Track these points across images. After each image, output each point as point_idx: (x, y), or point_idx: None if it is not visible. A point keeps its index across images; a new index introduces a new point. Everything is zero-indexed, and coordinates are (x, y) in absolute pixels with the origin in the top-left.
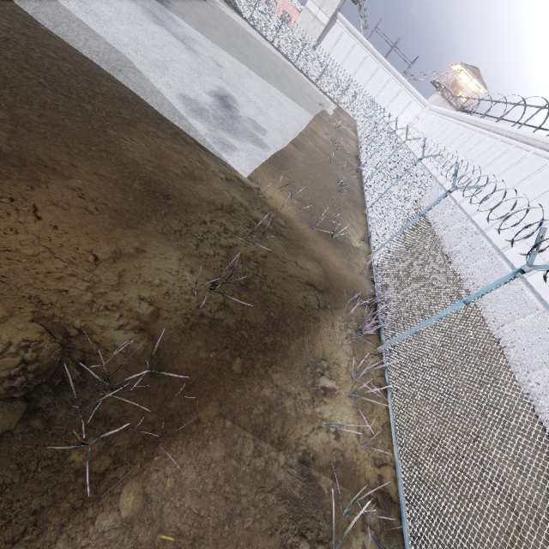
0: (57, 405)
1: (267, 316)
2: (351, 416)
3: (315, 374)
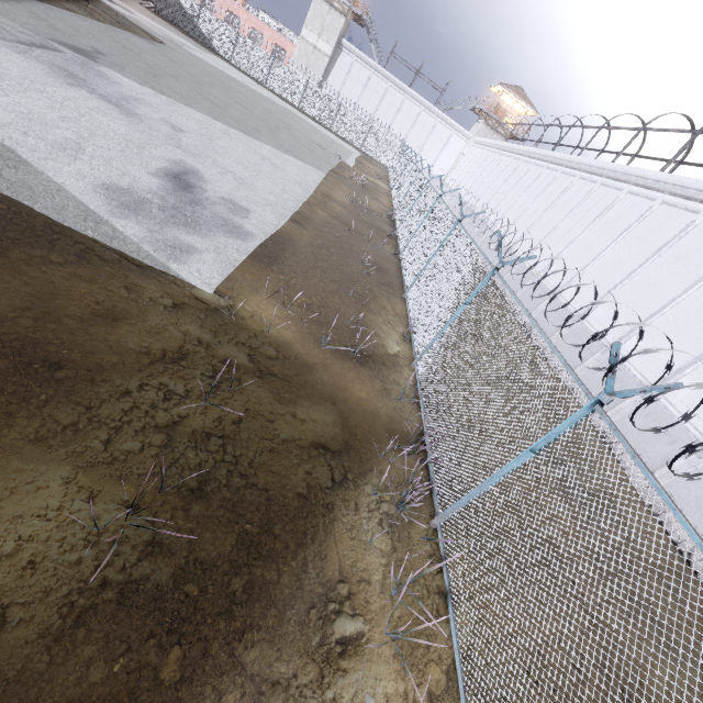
0: None
1: (238, 536)
2: (391, 678)
3: (325, 618)
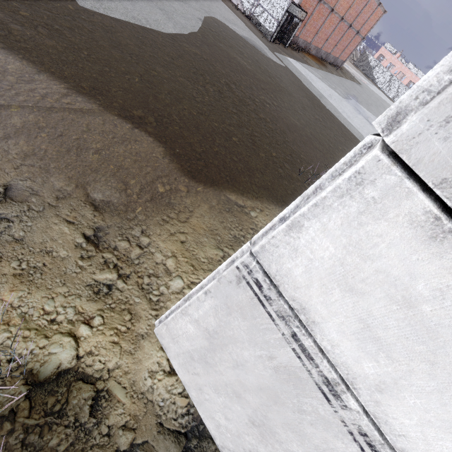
0: None
1: None
2: None
3: None
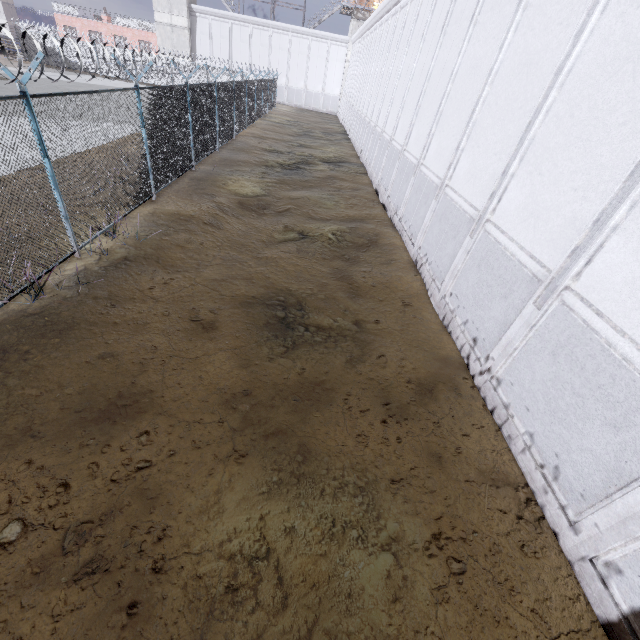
0: None
1: None
2: None
3: None
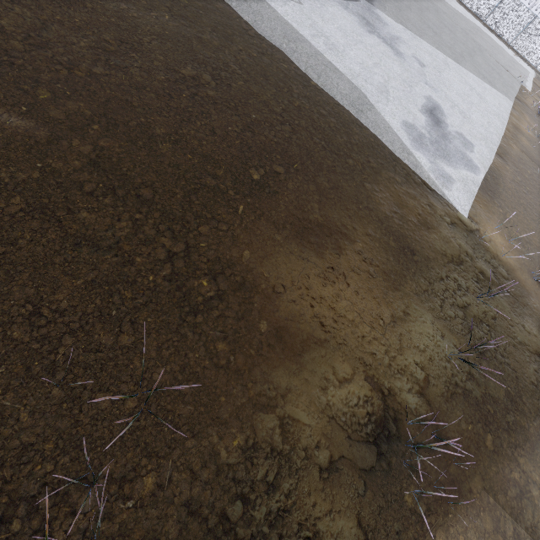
0: (390, 453)
1: (505, 391)
2: None
3: None
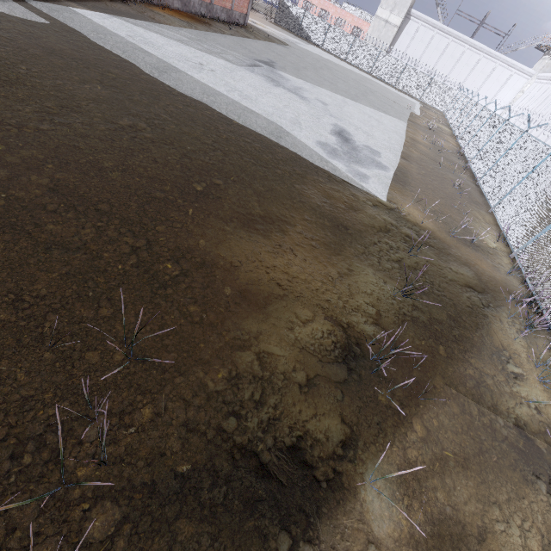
0: (359, 368)
1: (447, 314)
2: (545, 398)
3: (501, 361)
